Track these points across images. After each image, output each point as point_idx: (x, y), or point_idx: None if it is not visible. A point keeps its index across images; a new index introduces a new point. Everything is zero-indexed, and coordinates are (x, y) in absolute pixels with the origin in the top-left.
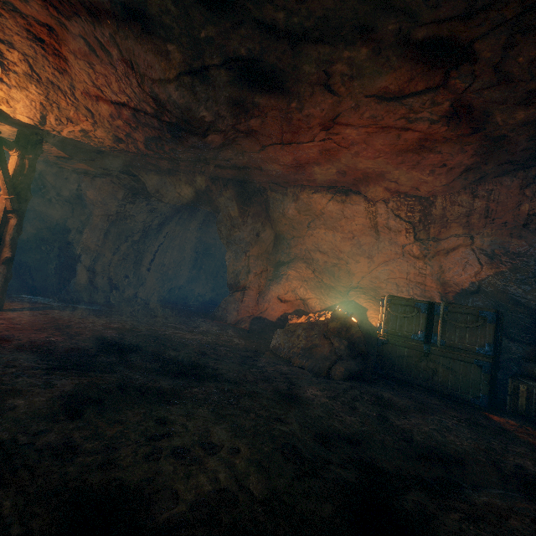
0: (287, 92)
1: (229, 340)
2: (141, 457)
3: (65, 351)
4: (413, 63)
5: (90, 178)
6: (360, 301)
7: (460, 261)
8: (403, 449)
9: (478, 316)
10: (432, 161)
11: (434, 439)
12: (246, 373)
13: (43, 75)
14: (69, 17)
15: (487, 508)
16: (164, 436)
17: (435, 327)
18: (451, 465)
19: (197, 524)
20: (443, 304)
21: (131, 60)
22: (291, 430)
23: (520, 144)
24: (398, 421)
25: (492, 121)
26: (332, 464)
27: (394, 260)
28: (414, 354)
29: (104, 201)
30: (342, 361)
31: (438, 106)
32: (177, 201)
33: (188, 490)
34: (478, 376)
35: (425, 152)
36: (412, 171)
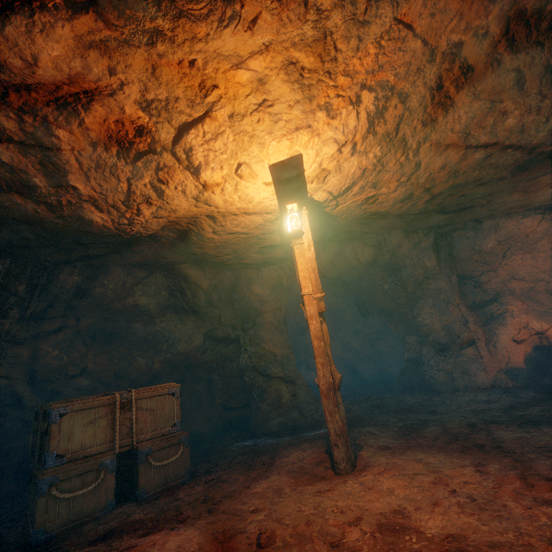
0: None
1: None
2: None
3: None
4: None
5: (254, 270)
6: None
7: None
8: None
9: None
10: None
11: None
12: None
13: (401, 132)
14: (519, 49)
15: None
16: None
17: None
18: None
19: None
20: None
21: None
22: None
23: None
24: None
25: None
26: None
27: None
28: None
29: (272, 292)
30: None
31: None
32: (342, 271)
33: None
34: None
35: None
36: None
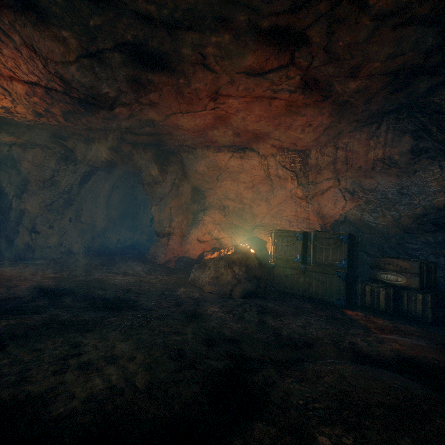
0: (174, 70)
1: (154, 277)
2: (50, 373)
3: (2, 300)
4: (266, 46)
5: (22, 149)
6: (262, 236)
7: (332, 199)
8: (271, 342)
9: (337, 239)
10: (301, 122)
11: (297, 332)
12: (162, 302)
13: None
14: None
15: (314, 372)
16: (75, 356)
17: (308, 250)
18: (304, 348)
19: (86, 413)
20: (313, 232)
21: (33, 45)
22: (183, 339)
23: (360, 107)
24: (274, 323)
25: (334, 90)
26: (209, 358)
27: (285, 202)
28: (296, 273)
29: (38, 169)
30: (240, 284)
31: (292, 80)
32: (106, 165)
33: (84, 391)
34: (338, 284)
35: (293, 115)
36: (288, 130)
